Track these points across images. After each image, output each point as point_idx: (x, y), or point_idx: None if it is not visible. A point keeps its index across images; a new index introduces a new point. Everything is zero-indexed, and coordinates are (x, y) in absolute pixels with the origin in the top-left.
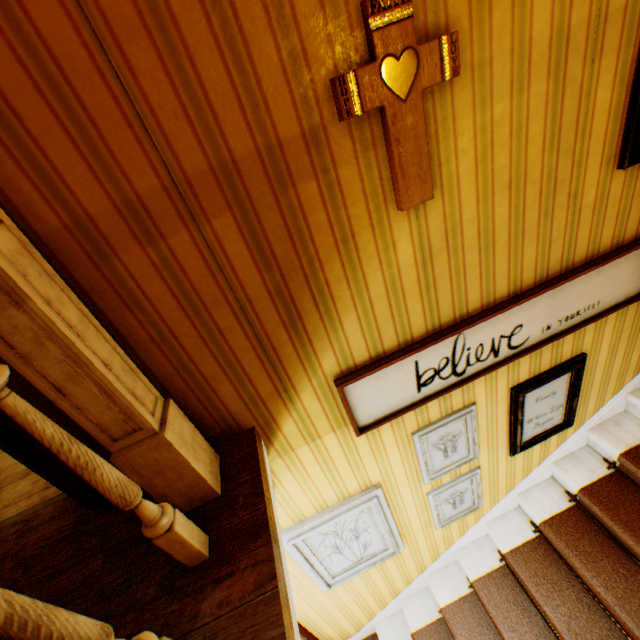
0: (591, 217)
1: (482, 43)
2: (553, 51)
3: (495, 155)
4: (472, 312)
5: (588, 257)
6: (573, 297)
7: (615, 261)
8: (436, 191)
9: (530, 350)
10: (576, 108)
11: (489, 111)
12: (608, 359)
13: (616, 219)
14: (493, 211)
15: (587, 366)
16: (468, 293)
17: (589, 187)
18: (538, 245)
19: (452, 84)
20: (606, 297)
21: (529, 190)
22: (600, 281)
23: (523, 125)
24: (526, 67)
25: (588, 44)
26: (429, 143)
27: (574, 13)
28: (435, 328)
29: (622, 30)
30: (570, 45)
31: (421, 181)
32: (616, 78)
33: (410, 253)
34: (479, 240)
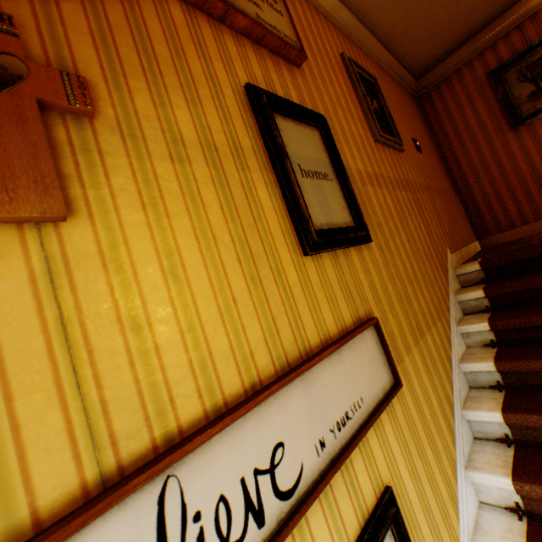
0: (305, 296)
1: (128, 111)
2: (206, 149)
3: (169, 205)
4: (191, 426)
5: (324, 341)
6: (331, 391)
7: (350, 345)
8: (82, 218)
9: (314, 491)
10: (245, 196)
11: (150, 164)
12: (418, 491)
13: (329, 303)
14: (184, 265)
15: (404, 510)
16: (174, 386)
17: (288, 266)
18: (261, 319)
19: (94, 123)
20: (366, 391)
21: (225, 253)
22: (349, 369)
23: (195, 190)
24: (183, 148)
25: (235, 158)
26: (64, 161)
27: (215, 134)
28: (109, 473)
29: (258, 161)
30: (220, 152)
31: (40, 186)
32: (269, 189)
33: (29, 300)
34: (173, 299)
